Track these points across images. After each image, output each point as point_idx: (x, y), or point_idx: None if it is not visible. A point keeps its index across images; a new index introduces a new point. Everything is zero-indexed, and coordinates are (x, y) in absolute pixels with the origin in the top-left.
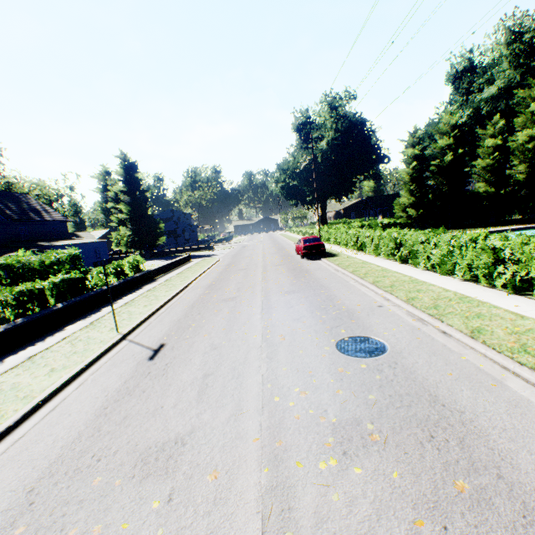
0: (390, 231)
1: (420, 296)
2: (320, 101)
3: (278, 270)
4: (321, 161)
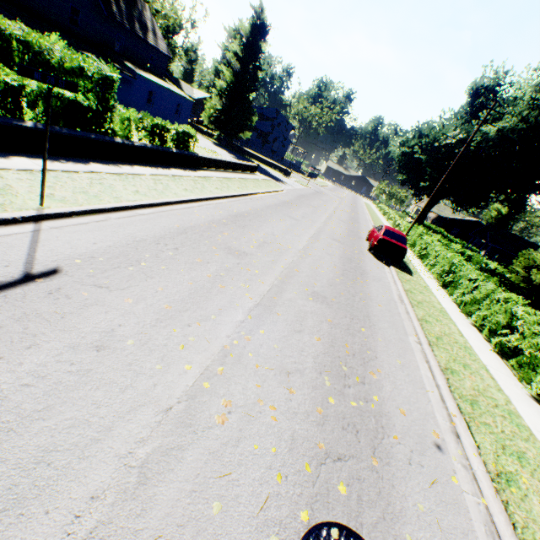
0: (513, 299)
1: (523, 481)
2: (537, 67)
3: (331, 247)
4: (472, 149)
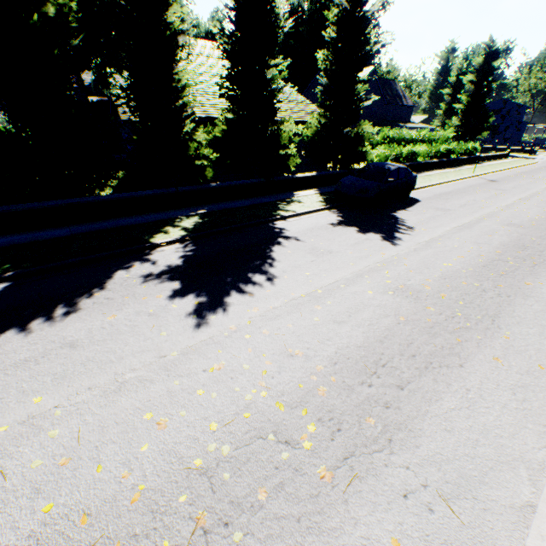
0: None
1: None
2: None
3: None
4: None
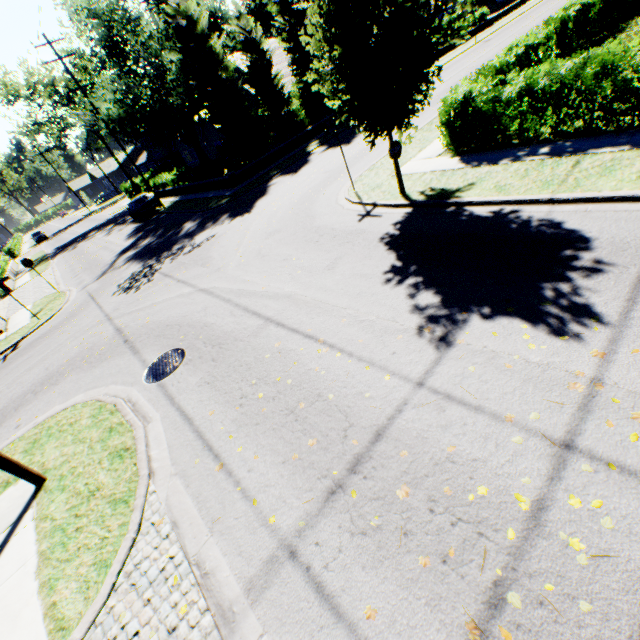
0: None
1: None
2: None
3: None
4: None
